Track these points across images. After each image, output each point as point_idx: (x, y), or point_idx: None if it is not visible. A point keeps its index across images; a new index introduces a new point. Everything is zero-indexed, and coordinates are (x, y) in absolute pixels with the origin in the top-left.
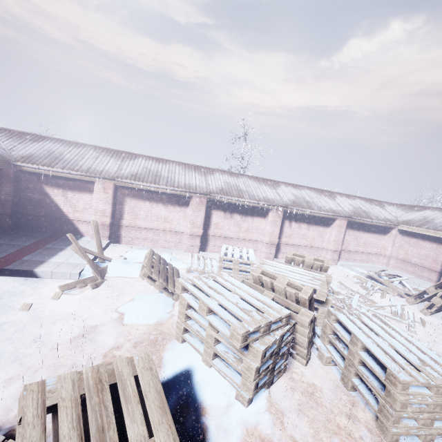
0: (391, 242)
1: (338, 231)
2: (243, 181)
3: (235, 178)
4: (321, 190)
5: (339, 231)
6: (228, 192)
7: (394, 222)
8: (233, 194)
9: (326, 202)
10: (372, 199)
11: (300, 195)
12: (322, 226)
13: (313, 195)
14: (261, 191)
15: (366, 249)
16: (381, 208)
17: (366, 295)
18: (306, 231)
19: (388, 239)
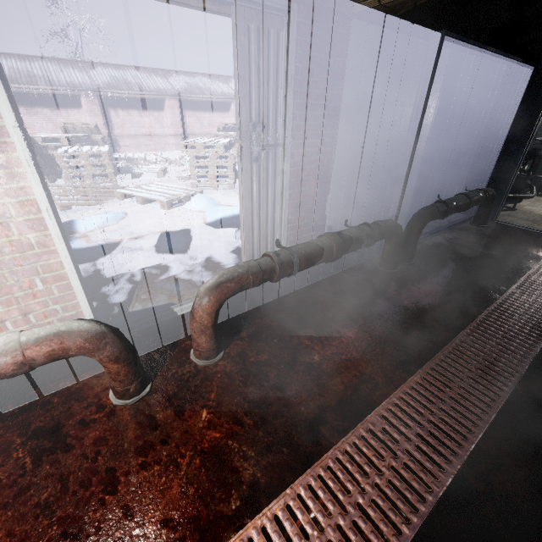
0: (234, 118)
1: (172, 112)
2: (40, 65)
3: (27, 62)
4: (154, 69)
5: (173, 112)
6: (14, 79)
7: (229, 96)
8: (22, 82)
9: (155, 82)
10: (218, 75)
11: (121, 76)
12: (155, 110)
13: (139, 75)
14: (65, 76)
15: (213, 130)
16: (225, 83)
17: (174, 159)
18: (140, 118)
19: (231, 116)
